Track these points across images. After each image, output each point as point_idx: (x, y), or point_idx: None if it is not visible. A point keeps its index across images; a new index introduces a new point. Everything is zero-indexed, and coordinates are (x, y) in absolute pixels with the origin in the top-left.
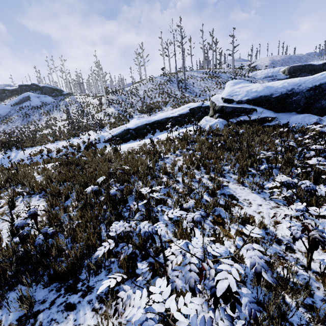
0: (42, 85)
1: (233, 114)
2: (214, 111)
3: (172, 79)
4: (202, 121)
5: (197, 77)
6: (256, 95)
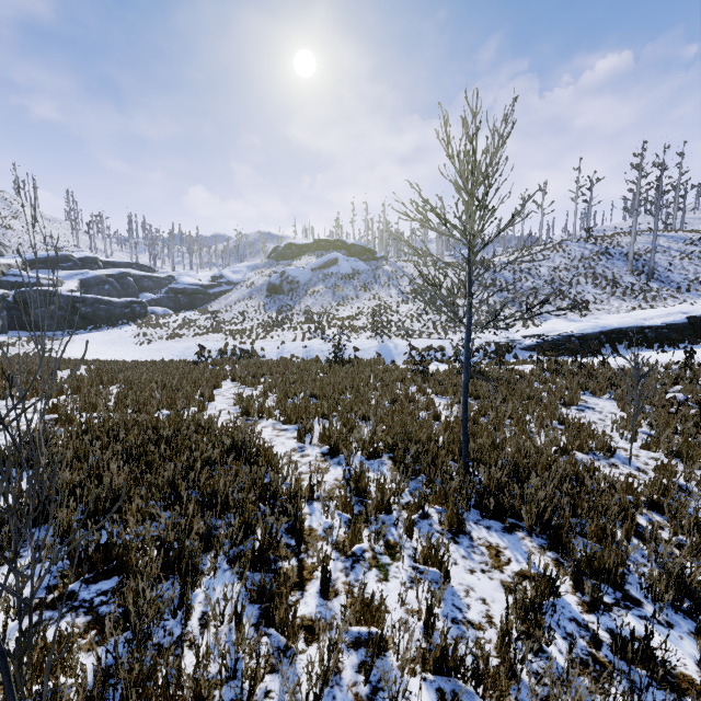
0: (352, 243)
1: None
2: None
3: (609, 250)
4: None
5: (671, 249)
6: None
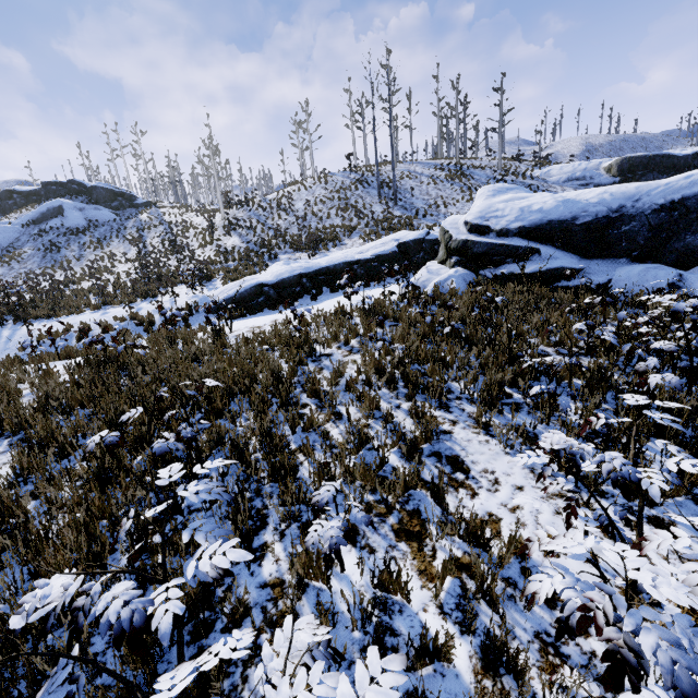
0: (91, 185)
1: (489, 260)
2: (448, 252)
3: (369, 178)
4: (422, 272)
5: (423, 175)
6: (540, 219)
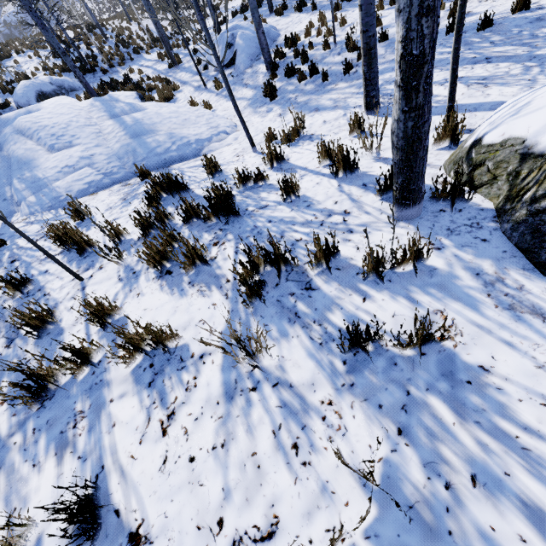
0: None
1: None
2: None
3: None
4: None
5: None
6: None
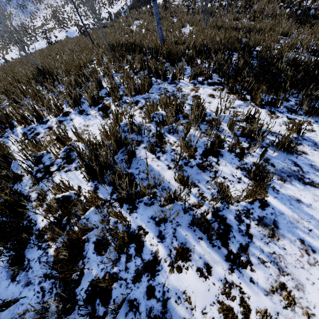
0: None
1: None
2: None
3: None
4: None
5: None
6: None
